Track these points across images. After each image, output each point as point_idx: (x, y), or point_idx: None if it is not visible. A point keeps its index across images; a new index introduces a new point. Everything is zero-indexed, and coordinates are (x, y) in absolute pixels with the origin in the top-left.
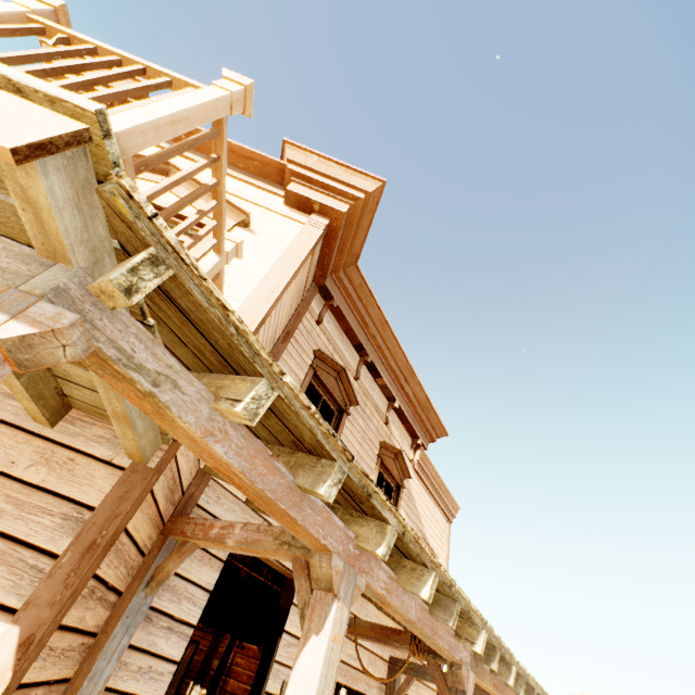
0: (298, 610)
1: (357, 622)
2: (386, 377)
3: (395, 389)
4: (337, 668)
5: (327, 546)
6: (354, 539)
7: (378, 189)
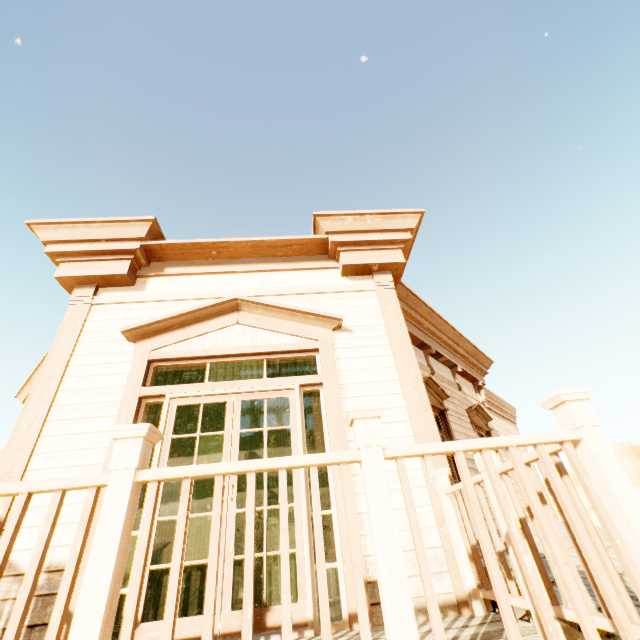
0: None
1: None
2: (445, 353)
3: (452, 356)
4: None
5: None
6: None
7: (418, 220)
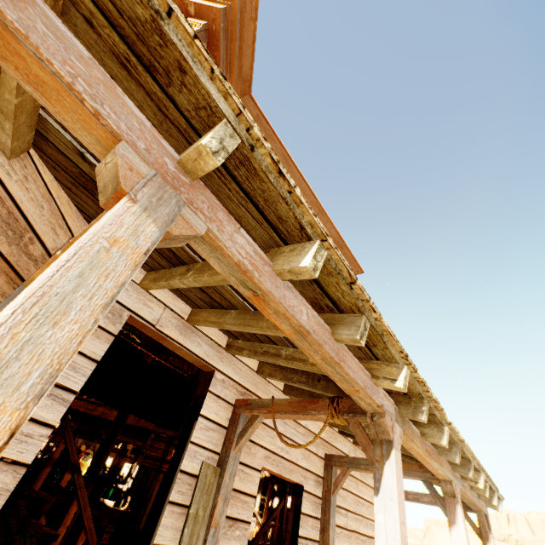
0: (215, 398)
1: (275, 402)
2: None
3: None
4: (119, 284)
5: (102, 117)
6: (177, 160)
7: None
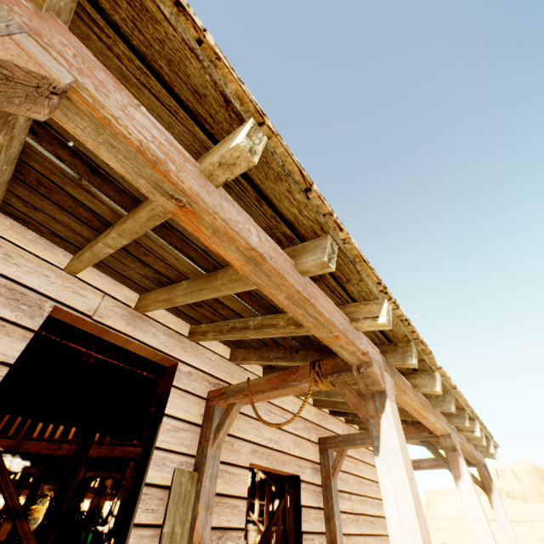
0: (182, 394)
1: (251, 383)
2: None
3: None
4: None
5: None
6: None
7: None
